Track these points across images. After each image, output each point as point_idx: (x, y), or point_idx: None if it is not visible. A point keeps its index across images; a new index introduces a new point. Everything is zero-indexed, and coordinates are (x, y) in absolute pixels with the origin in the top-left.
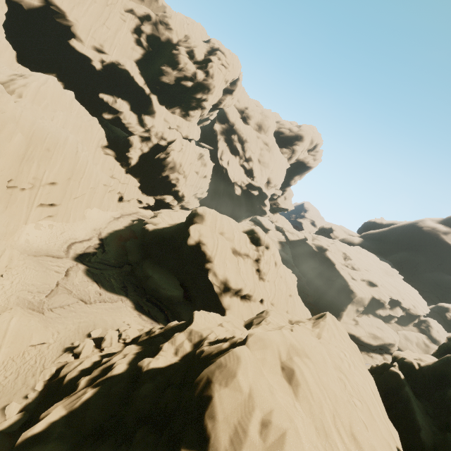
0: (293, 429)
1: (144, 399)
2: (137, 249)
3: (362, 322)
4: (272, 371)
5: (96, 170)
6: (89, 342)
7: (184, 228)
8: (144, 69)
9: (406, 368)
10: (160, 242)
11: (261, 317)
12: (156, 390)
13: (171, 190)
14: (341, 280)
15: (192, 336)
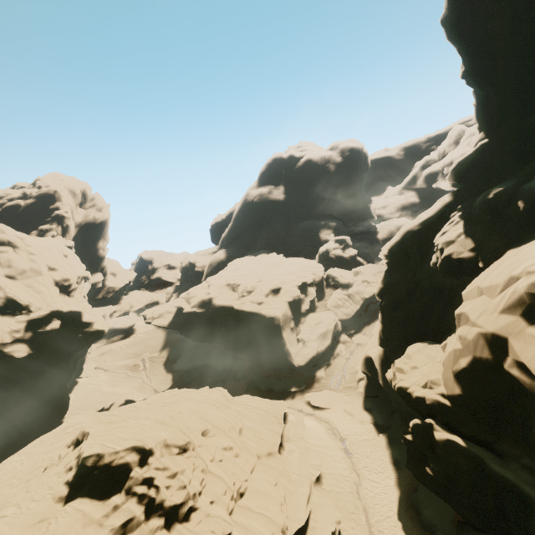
0: None
1: None
2: None
3: (305, 335)
4: None
5: None
6: None
7: None
8: None
9: (438, 412)
10: None
11: None
12: None
13: None
14: (254, 317)
15: None
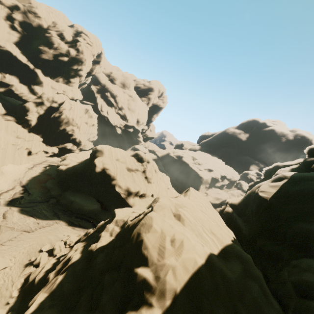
0: (186, 238)
1: (101, 262)
2: (56, 186)
3: (209, 193)
4: (170, 218)
5: (3, 134)
6: (43, 254)
7: (90, 162)
8: (24, 49)
9: (232, 205)
10: (74, 176)
11: (155, 201)
12: (106, 256)
13: (70, 139)
14: (194, 173)
15: (118, 223)
